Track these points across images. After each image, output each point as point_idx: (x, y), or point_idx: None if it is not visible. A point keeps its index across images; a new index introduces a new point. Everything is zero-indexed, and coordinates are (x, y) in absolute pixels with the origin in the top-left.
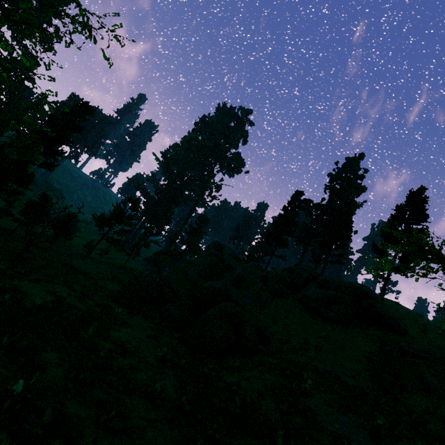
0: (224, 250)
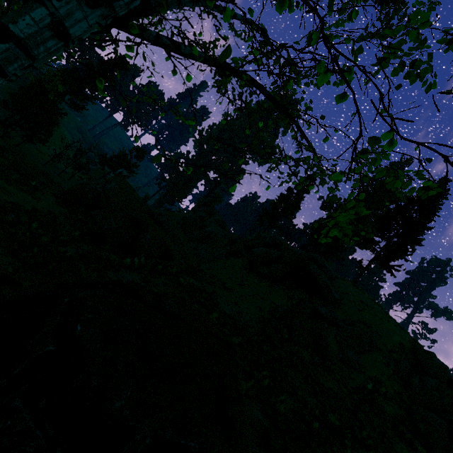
0: (214, 217)
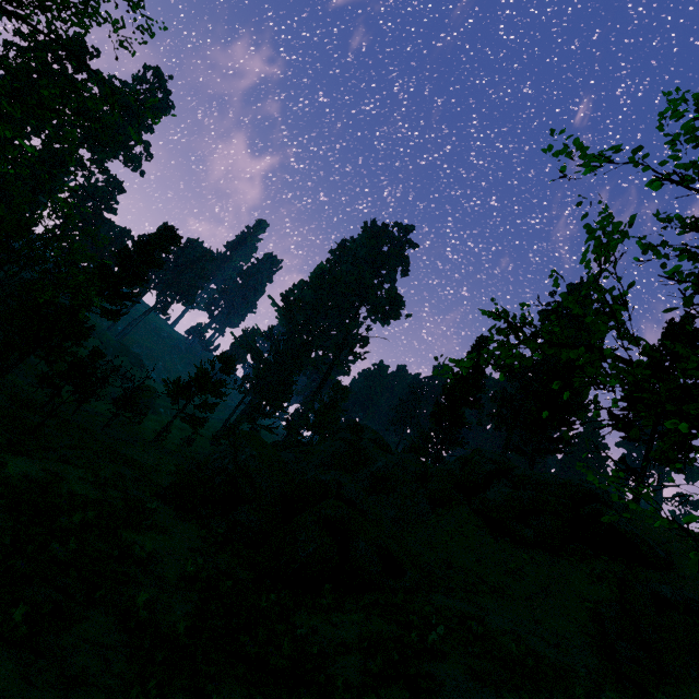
0: (364, 434)
